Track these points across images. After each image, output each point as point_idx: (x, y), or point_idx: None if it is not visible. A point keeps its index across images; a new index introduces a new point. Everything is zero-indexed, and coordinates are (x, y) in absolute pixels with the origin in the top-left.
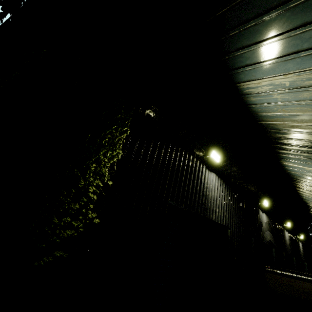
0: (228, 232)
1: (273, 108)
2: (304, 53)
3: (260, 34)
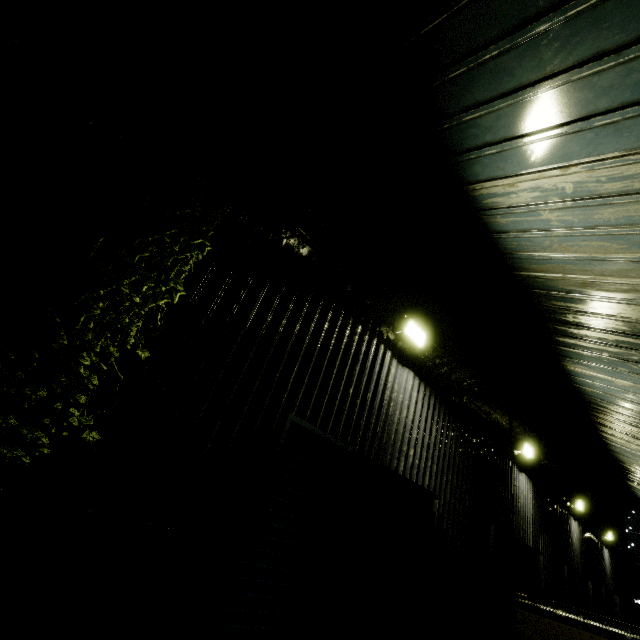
0: (435, 505)
1: (542, 243)
2: (601, 120)
3: (510, 77)
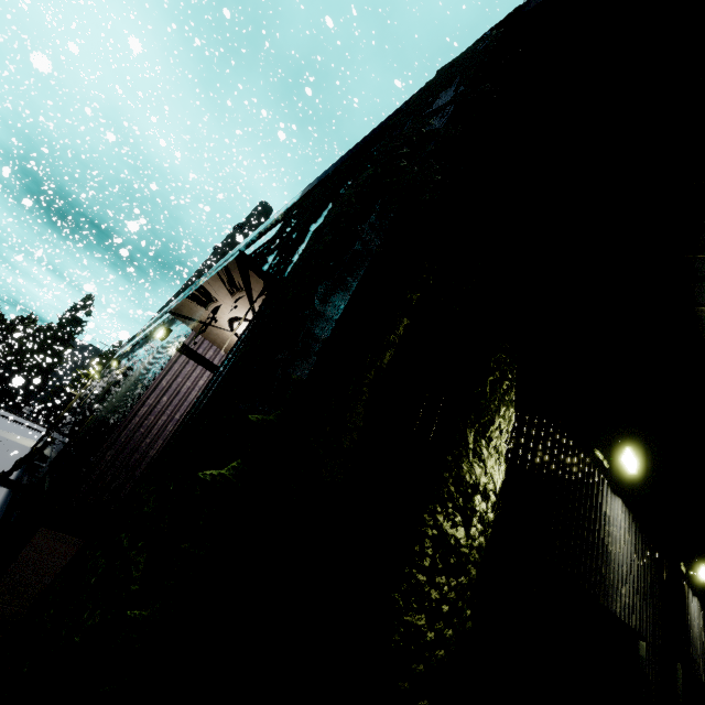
0: (641, 647)
1: None
2: None
3: None
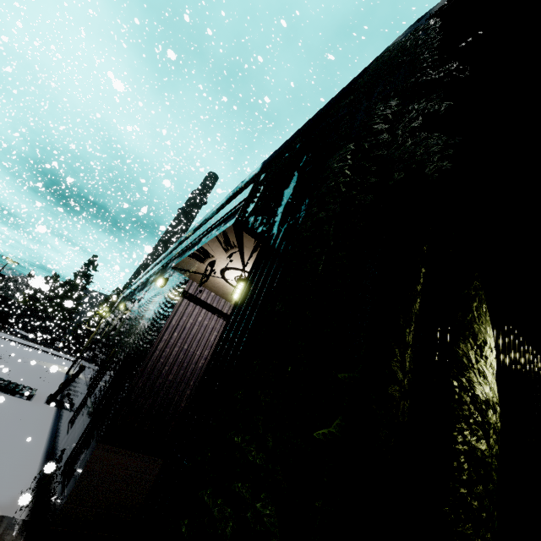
0: None
1: None
2: None
3: None
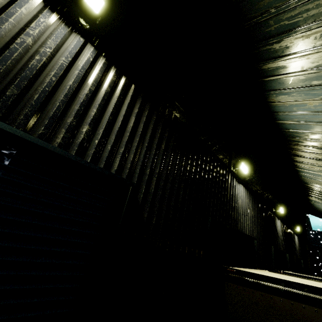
0: (128, 191)
1: None
2: None
3: None
